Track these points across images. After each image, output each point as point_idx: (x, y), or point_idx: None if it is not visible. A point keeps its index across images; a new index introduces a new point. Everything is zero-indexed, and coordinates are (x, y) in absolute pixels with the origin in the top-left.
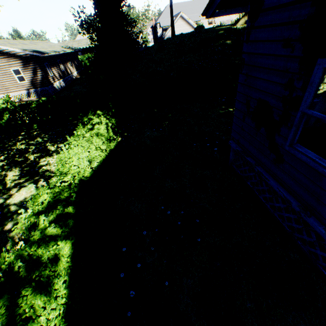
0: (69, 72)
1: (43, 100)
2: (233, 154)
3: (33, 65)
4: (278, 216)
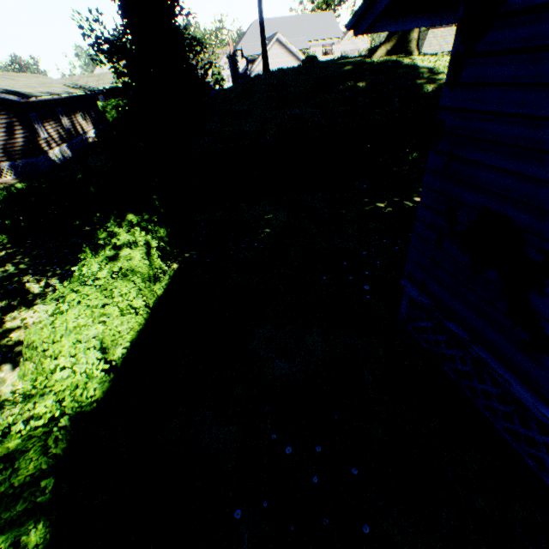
0: (80, 131)
1: (18, 188)
2: (407, 304)
3: (7, 118)
4: (528, 454)
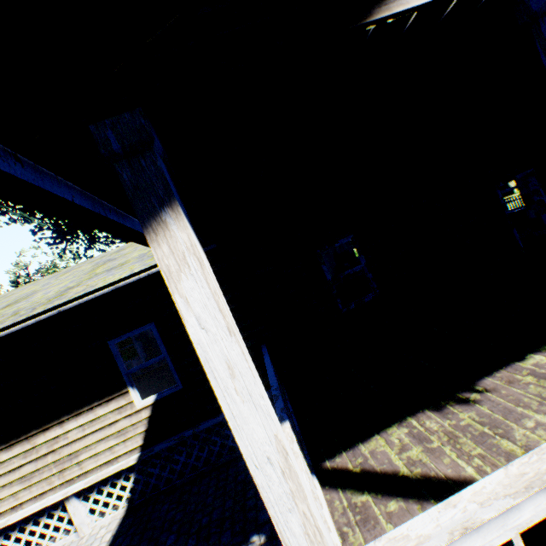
0: None
1: None
2: None
3: None
4: None
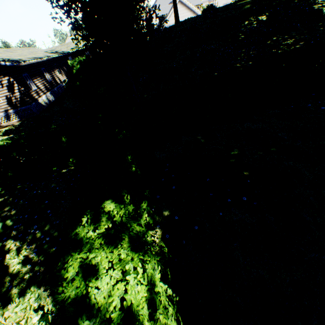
0: (58, 81)
1: None
2: None
3: (7, 79)
4: None
